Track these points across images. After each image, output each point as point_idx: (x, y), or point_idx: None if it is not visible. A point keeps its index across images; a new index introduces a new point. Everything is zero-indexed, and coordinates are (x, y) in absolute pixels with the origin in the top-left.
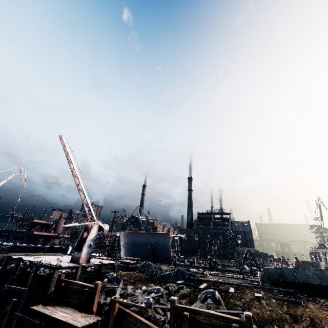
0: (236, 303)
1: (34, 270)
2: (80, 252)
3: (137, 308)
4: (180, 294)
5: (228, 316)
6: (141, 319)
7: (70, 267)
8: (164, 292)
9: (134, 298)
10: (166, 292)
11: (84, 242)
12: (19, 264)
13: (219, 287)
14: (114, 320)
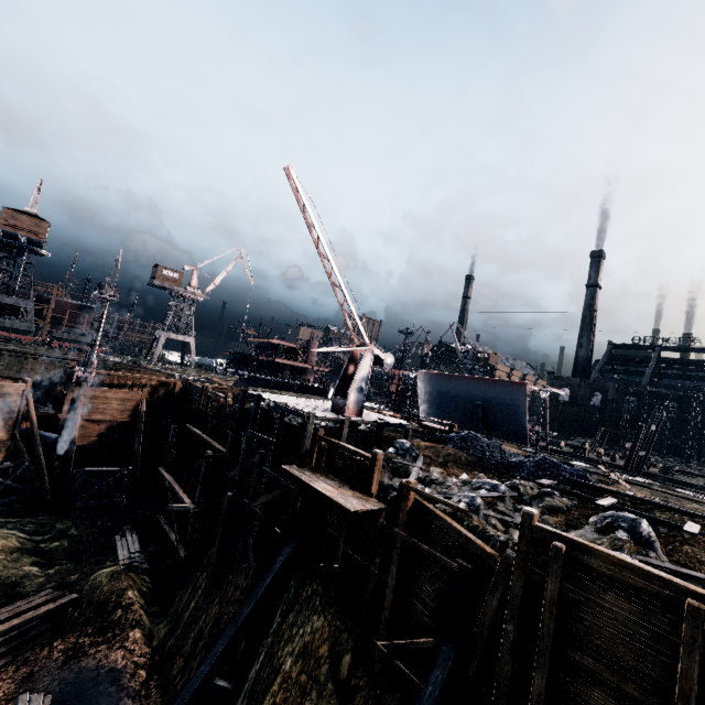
0: (701, 558)
1: (279, 415)
2: (345, 398)
3: (449, 508)
4: (545, 505)
5: (675, 581)
6: (458, 527)
7: (331, 419)
8: (507, 494)
9: (444, 489)
10: (513, 494)
11: (350, 382)
12: (259, 404)
13: (651, 513)
14: (407, 515)
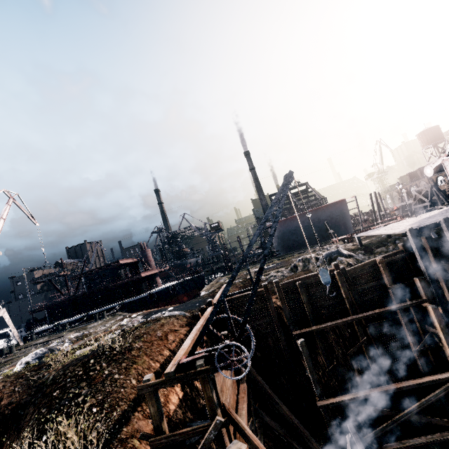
0: None
1: None
2: None
3: None
4: None
5: None
6: None
7: None
8: None
9: None
10: None
11: None
12: None
13: None
14: None
